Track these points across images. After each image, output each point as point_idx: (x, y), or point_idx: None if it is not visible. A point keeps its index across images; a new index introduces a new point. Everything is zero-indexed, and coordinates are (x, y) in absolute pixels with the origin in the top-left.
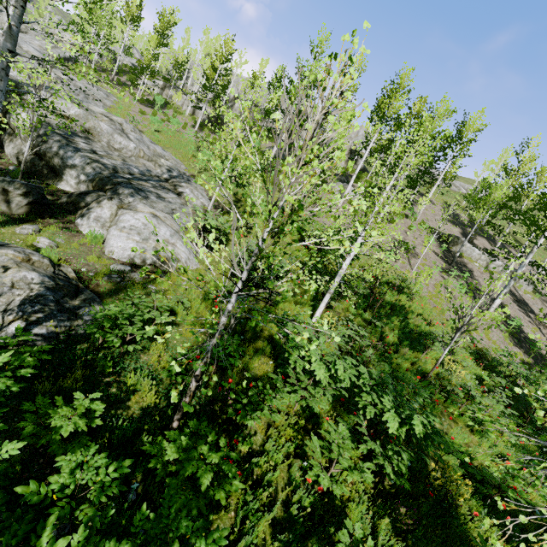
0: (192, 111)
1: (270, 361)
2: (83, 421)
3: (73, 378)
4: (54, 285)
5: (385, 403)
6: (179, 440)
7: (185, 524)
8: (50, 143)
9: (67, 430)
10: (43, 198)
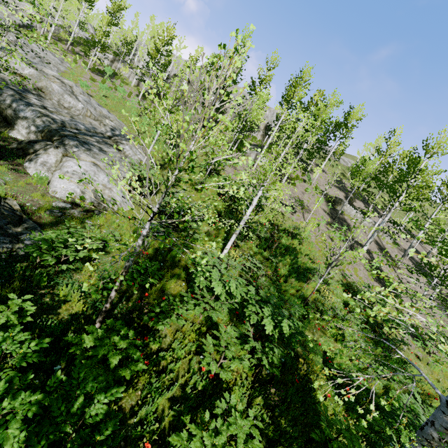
0: (137, 83)
1: (183, 283)
2: (15, 316)
3: (10, 287)
4: None
5: (265, 312)
6: (96, 332)
7: (91, 385)
8: (4, 96)
9: (0, 321)
10: None
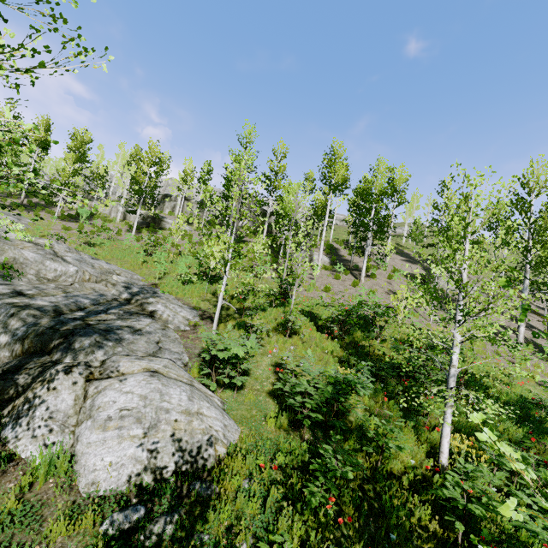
0: (123, 216)
1: None
2: None
3: None
4: None
5: None
6: None
7: None
8: None
9: None
10: None
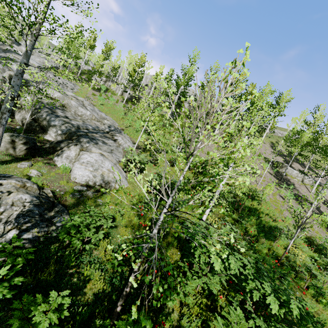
0: (121, 93)
1: (178, 253)
2: (55, 316)
3: (48, 272)
4: (39, 203)
5: (266, 289)
6: None
7: None
8: (42, 112)
9: (44, 325)
10: (35, 145)
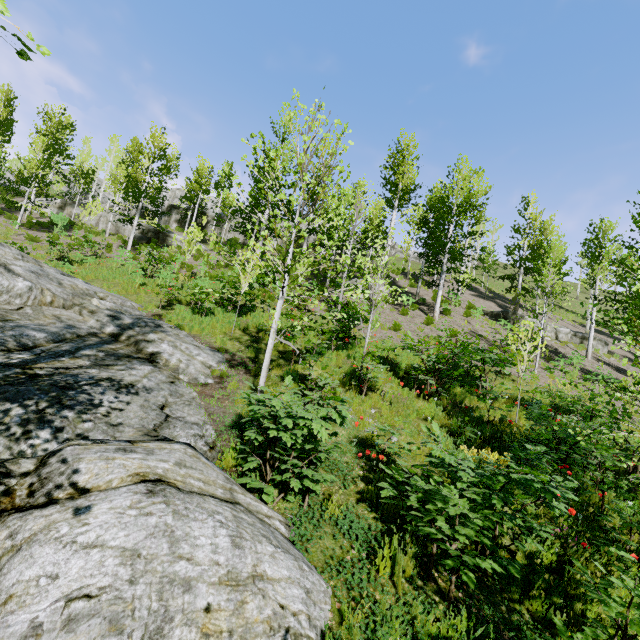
0: (115, 229)
1: None
2: None
3: None
4: None
5: None
6: None
7: None
8: None
9: None
10: None
